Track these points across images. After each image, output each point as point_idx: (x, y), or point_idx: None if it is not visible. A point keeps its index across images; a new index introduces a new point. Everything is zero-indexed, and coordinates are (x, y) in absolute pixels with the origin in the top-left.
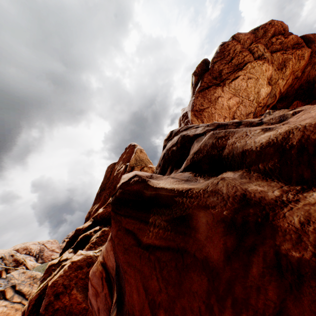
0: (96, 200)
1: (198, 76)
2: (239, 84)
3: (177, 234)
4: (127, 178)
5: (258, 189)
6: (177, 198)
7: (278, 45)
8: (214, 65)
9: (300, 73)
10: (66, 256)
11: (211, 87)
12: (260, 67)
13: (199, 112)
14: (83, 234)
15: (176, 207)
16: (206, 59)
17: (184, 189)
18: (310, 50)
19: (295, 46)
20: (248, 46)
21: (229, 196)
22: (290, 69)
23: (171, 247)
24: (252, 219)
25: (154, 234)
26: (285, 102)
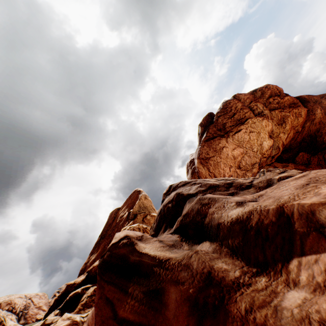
0: (95, 248)
1: (204, 127)
2: (242, 136)
3: (150, 309)
4: (118, 238)
5: (223, 267)
6: (156, 268)
7: (275, 104)
8: (218, 119)
9: (301, 128)
10: (51, 320)
11: (215, 137)
12: (260, 123)
13: (205, 160)
14: (74, 291)
15: (153, 278)
16: (211, 112)
17: (164, 258)
18: (306, 109)
19: (291, 105)
20: (248, 104)
21: (198, 273)
22: (289, 125)
23: (142, 323)
24: (211, 300)
25: (130, 307)
26: (290, 153)
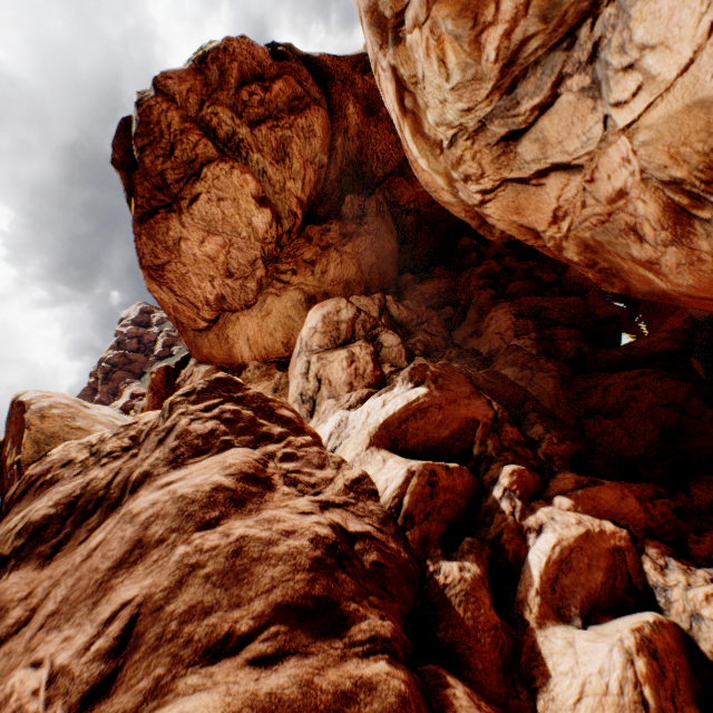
0: None
1: (126, 172)
2: (207, 211)
3: None
4: None
5: None
6: None
7: (258, 107)
8: (143, 158)
9: (327, 156)
10: None
11: (158, 212)
12: (230, 180)
13: (157, 271)
14: None
15: None
16: (130, 119)
17: None
18: (323, 114)
19: (294, 103)
20: (197, 110)
21: None
22: (299, 160)
23: None
24: None
25: None
26: (329, 205)
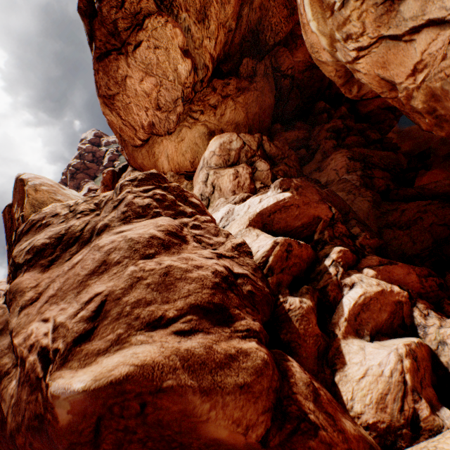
0: (10, 258)
1: (88, 19)
2: (146, 56)
3: None
4: None
5: (6, 362)
6: None
7: None
8: (101, 7)
9: (235, 22)
10: None
11: (111, 53)
12: (164, 31)
13: (109, 100)
14: None
15: None
16: None
17: None
18: None
19: None
20: None
21: None
22: (215, 22)
23: None
24: None
25: None
26: (231, 64)
